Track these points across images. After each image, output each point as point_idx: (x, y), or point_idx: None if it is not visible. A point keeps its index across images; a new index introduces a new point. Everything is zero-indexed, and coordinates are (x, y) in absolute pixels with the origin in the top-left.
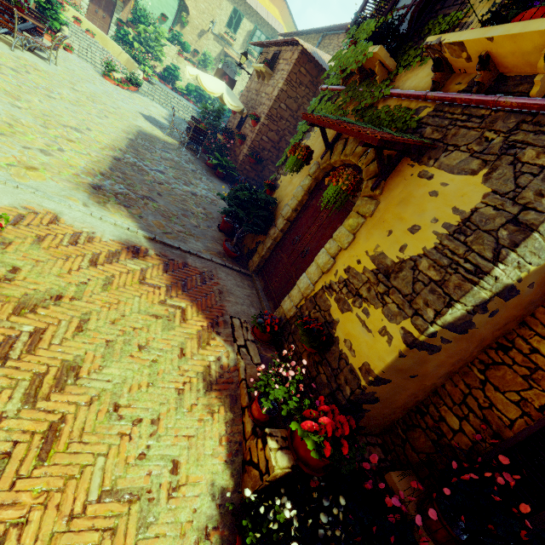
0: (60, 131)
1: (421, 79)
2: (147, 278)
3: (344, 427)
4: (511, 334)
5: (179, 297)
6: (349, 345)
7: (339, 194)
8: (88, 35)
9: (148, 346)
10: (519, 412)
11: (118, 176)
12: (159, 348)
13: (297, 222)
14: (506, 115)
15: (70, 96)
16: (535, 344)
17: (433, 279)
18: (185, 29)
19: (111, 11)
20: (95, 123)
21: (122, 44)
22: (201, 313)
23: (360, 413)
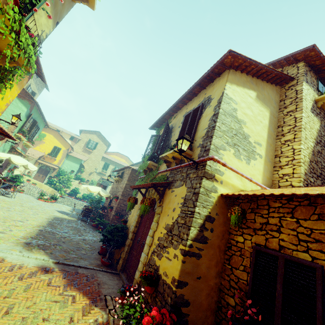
0: (11, 223)
1: (165, 166)
2: (52, 282)
3: (166, 315)
4: (228, 240)
5: (71, 290)
6: (165, 274)
7: (145, 207)
8: (32, 185)
9: (49, 318)
10: (246, 274)
11: (41, 237)
12: (56, 319)
13: (138, 232)
14: (184, 168)
15: (19, 209)
16: (236, 239)
17: (183, 223)
18: (82, 173)
19: (46, 174)
20: (31, 217)
21: (50, 185)
22: (85, 296)
23: (184, 318)
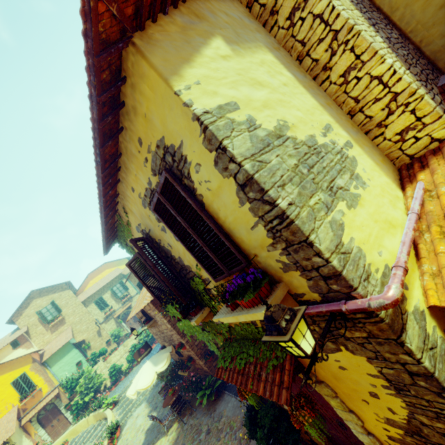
0: None
1: None
2: None
3: None
4: None
5: None
6: None
7: (314, 426)
8: None
9: None
10: None
11: None
12: None
13: None
14: None
15: None
16: None
17: None
18: (91, 346)
19: (57, 412)
20: None
21: (82, 415)
22: None
23: None
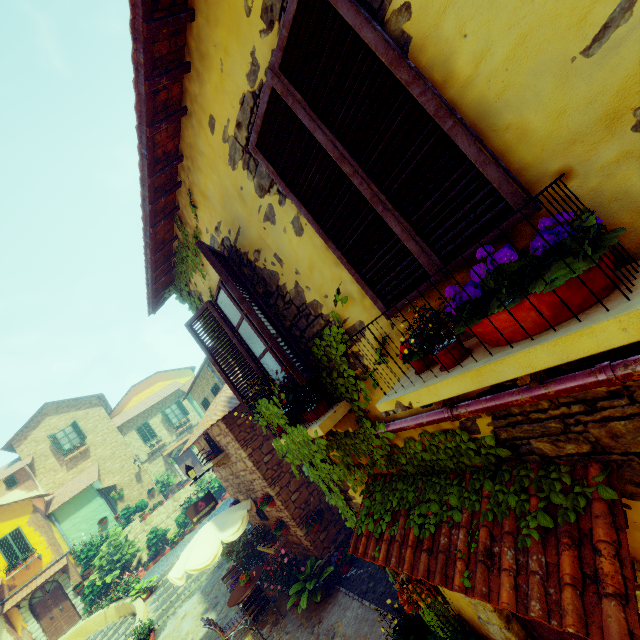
0: None
1: None
2: None
3: None
4: None
5: None
6: None
7: None
8: None
9: None
10: None
11: None
12: None
13: (538, 632)
14: None
15: None
16: None
17: None
18: (125, 496)
19: (62, 595)
20: None
21: (98, 605)
22: None
23: None
